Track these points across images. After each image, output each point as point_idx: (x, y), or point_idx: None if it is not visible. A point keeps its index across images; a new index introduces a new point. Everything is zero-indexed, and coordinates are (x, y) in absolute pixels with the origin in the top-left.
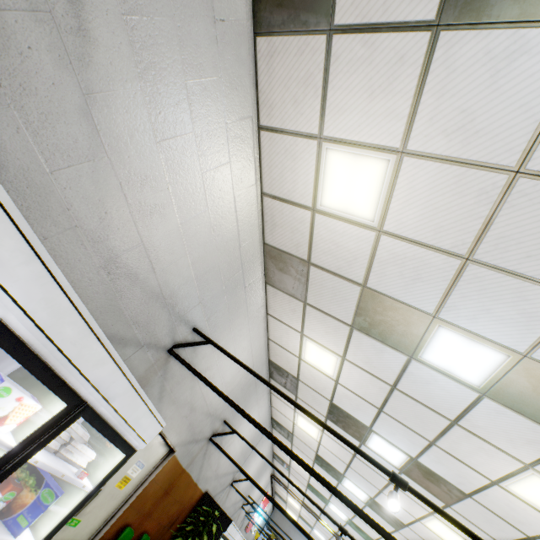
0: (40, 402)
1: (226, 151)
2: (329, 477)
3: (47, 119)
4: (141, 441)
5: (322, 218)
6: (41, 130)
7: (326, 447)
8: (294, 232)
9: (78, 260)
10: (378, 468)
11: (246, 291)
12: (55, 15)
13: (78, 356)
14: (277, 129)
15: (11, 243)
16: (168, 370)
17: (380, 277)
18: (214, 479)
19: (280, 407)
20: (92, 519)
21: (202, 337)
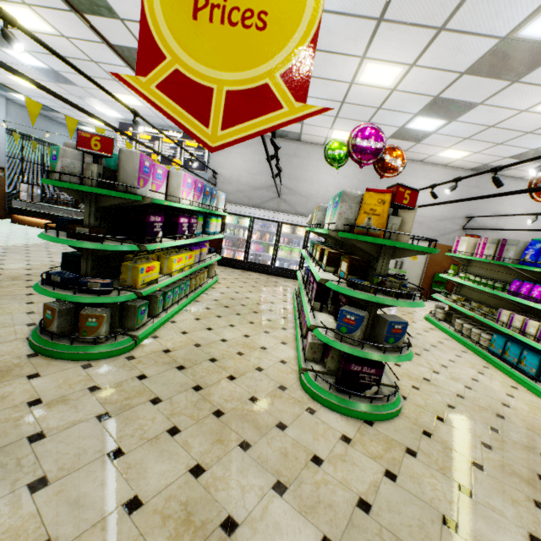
0: None
1: (324, 163)
2: None
3: (300, 203)
4: None
5: None
6: (301, 205)
7: None
8: None
9: None
10: None
11: None
12: (288, 192)
13: None
14: (324, 143)
15: (305, 220)
16: None
17: None
18: None
19: None
20: (412, 271)
21: None
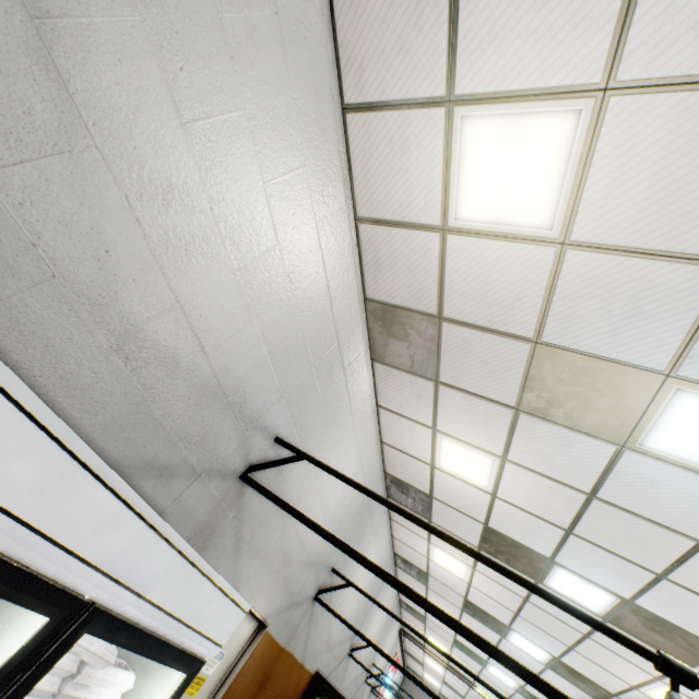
0: (4, 613)
1: (297, 147)
2: (486, 631)
3: None
4: (211, 645)
5: (459, 241)
6: None
7: (479, 590)
8: (412, 273)
9: (66, 338)
10: (631, 649)
11: (346, 374)
12: None
13: (55, 518)
14: (373, 104)
15: None
16: (243, 508)
17: (566, 322)
18: (326, 652)
19: (406, 538)
20: None
21: (289, 450)
